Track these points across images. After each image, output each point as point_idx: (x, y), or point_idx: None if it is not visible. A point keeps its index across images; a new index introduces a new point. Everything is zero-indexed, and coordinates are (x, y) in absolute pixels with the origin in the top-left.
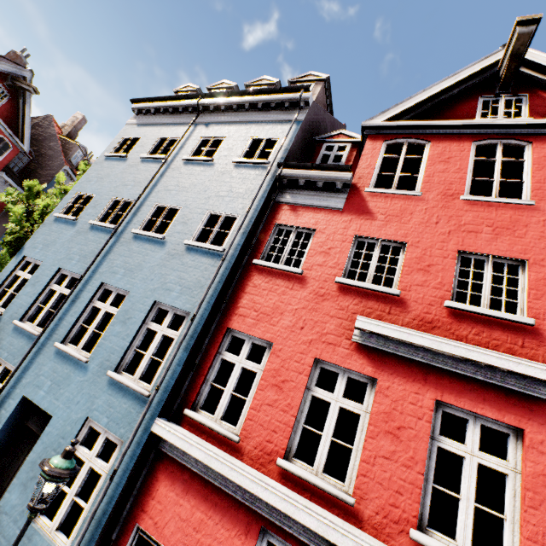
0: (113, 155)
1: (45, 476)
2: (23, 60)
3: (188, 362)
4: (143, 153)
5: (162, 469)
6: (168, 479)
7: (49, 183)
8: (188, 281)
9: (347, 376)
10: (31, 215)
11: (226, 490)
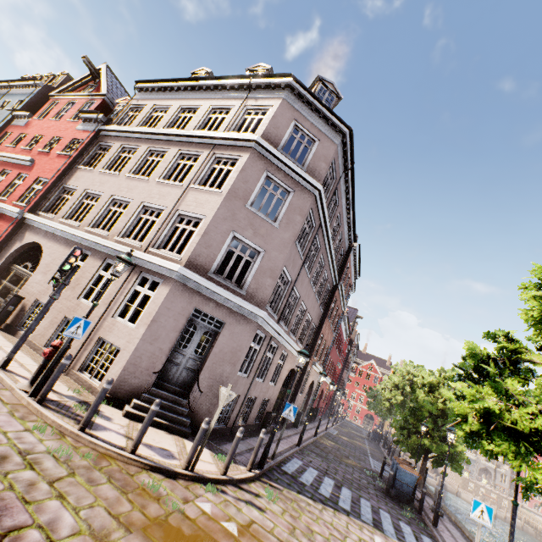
0: None
1: None
2: None
3: None
4: None
5: None
6: None
7: None
8: None
9: None
10: None
11: None
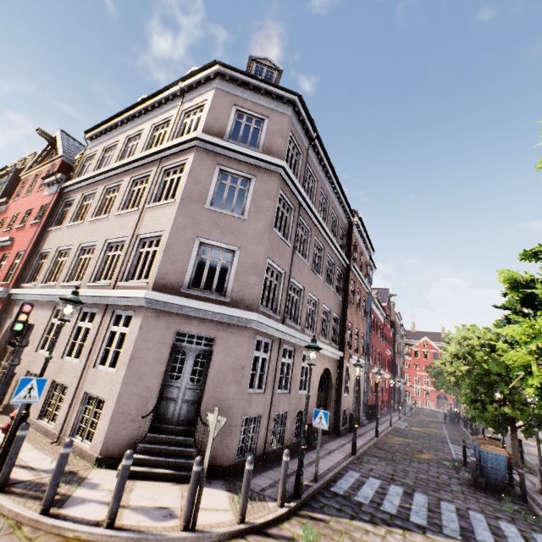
0: None
1: None
2: None
3: None
4: None
5: None
6: None
7: None
8: None
9: None
10: None
11: None
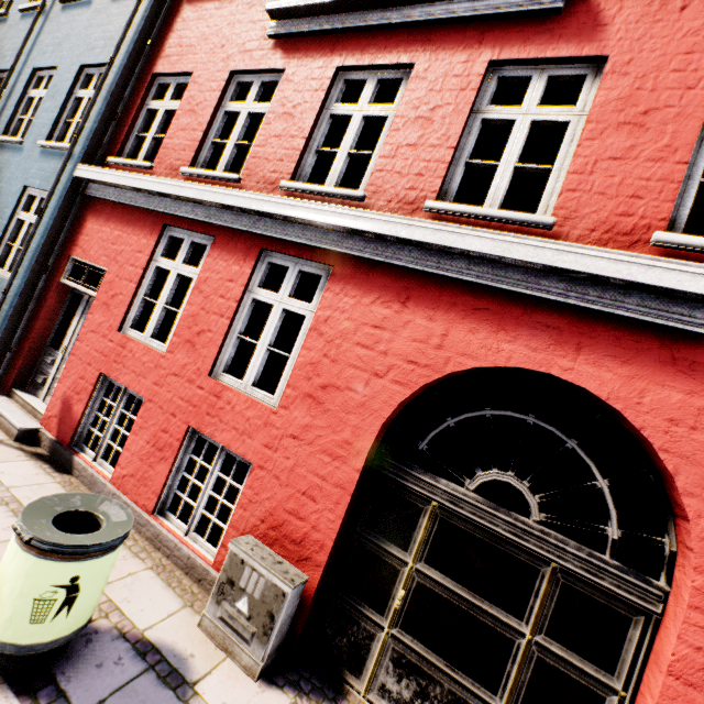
0: None
1: None
2: None
3: (110, 113)
4: None
5: (90, 212)
6: (94, 217)
7: None
8: (112, 33)
9: (263, 84)
10: None
11: (136, 205)
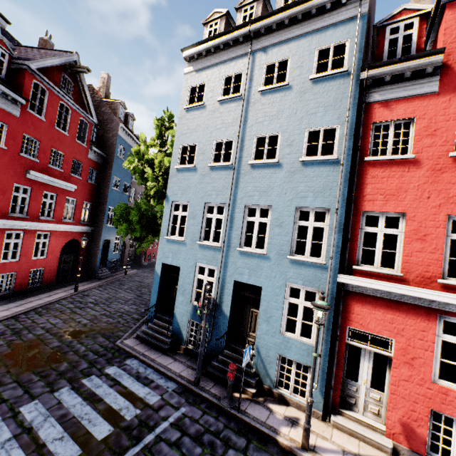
0: (191, 107)
1: (321, 310)
2: (50, 44)
3: (342, 239)
4: (217, 96)
5: (351, 299)
6: (358, 303)
7: (116, 142)
8: (317, 188)
9: None
10: (146, 172)
11: (405, 301)
